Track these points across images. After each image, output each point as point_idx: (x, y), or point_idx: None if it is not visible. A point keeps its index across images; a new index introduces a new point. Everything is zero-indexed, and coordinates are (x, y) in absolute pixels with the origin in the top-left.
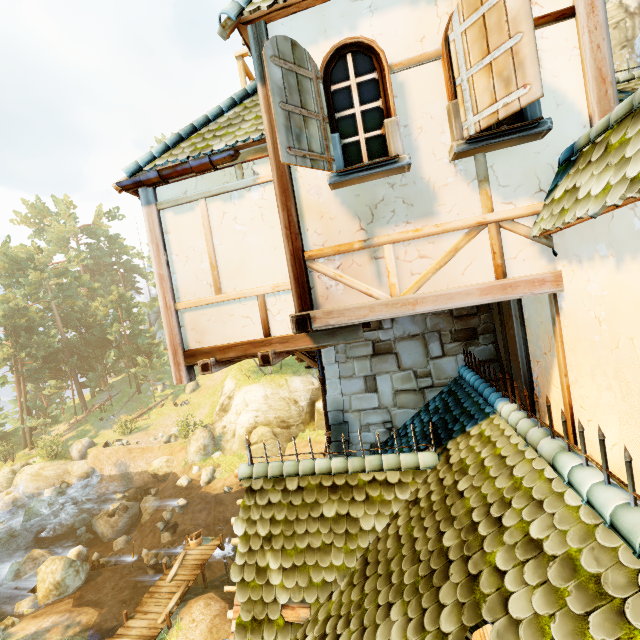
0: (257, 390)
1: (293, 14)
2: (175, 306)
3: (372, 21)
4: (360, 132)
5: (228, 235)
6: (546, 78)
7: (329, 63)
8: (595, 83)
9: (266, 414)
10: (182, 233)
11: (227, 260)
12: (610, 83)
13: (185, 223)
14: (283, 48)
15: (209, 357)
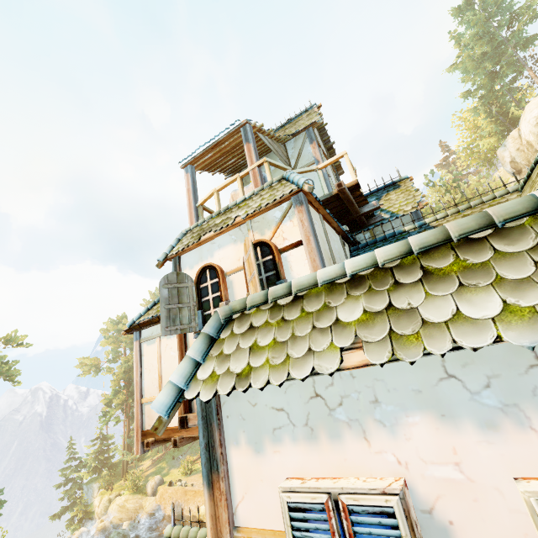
0: None
1: (190, 251)
2: (141, 400)
3: (219, 252)
4: (212, 308)
5: (168, 357)
6: (295, 276)
7: (199, 275)
8: None
9: None
10: (149, 356)
11: (166, 373)
12: None
13: (151, 350)
14: (171, 278)
15: (152, 437)
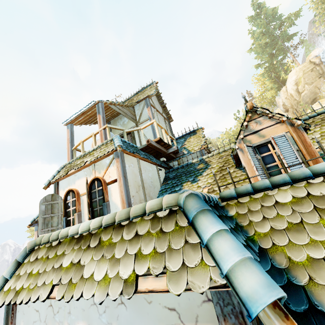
0: None
1: (64, 179)
2: None
3: (78, 181)
4: (71, 216)
5: None
6: (113, 199)
7: (66, 195)
8: (122, 203)
9: None
10: None
11: None
12: (125, 203)
13: None
14: (48, 198)
15: None
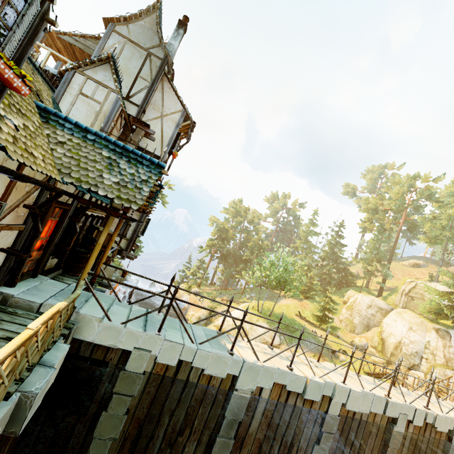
0: (239, 311)
1: None
2: None
3: None
4: None
5: None
6: None
7: None
8: None
9: (227, 326)
10: None
11: None
12: None
13: None
14: None
15: None
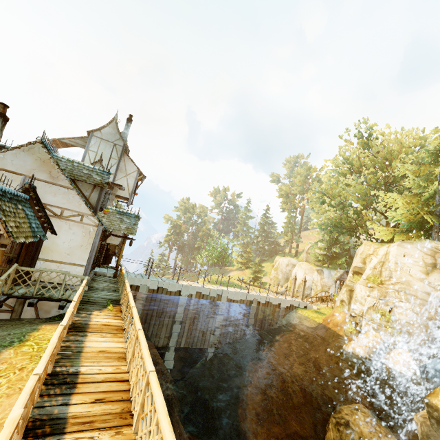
0: None
1: None
2: None
3: None
4: None
5: None
6: None
7: None
8: None
9: None
10: None
11: None
12: None
13: None
14: None
15: None
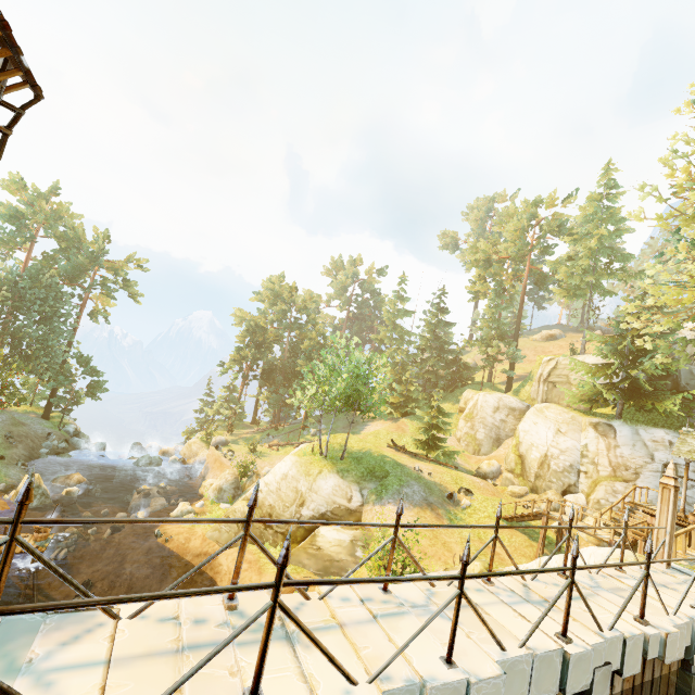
0: (287, 463)
1: None
2: None
3: None
4: None
5: None
6: None
7: None
8: None
9: (268, 494)
10: None
11: None
12: None
13: None
14: None
15: None
